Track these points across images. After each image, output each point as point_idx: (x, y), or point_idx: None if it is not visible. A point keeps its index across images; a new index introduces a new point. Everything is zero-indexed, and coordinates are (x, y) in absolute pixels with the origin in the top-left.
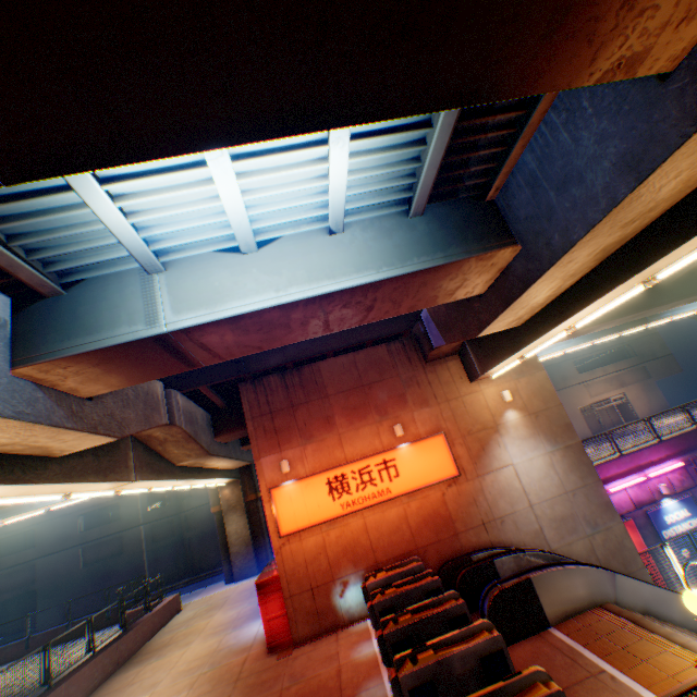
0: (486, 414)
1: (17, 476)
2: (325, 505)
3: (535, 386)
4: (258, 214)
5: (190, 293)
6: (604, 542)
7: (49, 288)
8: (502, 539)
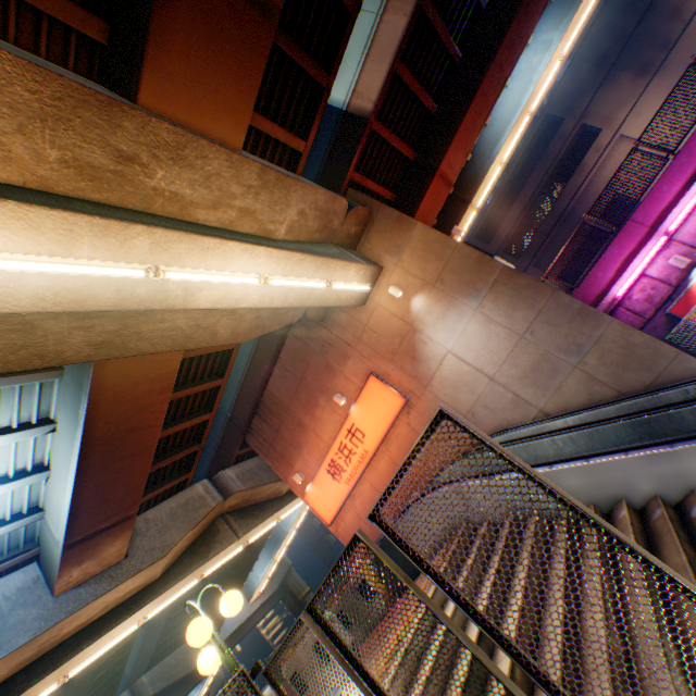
0: (396, 323)
1: (134, 608)
2: (337, 489)
3: (420, 249)
4: (14, 469)
5: (55, 517)
6: (603, 360)
7: (31, 554)
8: (483, 430)
